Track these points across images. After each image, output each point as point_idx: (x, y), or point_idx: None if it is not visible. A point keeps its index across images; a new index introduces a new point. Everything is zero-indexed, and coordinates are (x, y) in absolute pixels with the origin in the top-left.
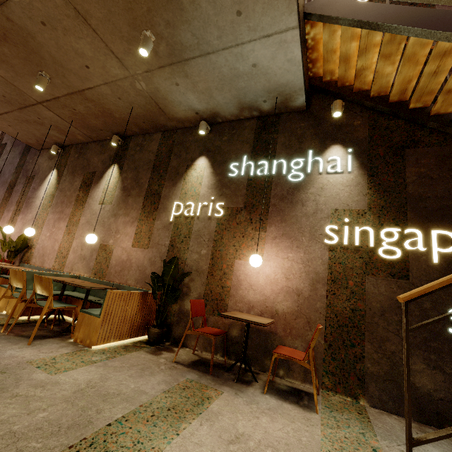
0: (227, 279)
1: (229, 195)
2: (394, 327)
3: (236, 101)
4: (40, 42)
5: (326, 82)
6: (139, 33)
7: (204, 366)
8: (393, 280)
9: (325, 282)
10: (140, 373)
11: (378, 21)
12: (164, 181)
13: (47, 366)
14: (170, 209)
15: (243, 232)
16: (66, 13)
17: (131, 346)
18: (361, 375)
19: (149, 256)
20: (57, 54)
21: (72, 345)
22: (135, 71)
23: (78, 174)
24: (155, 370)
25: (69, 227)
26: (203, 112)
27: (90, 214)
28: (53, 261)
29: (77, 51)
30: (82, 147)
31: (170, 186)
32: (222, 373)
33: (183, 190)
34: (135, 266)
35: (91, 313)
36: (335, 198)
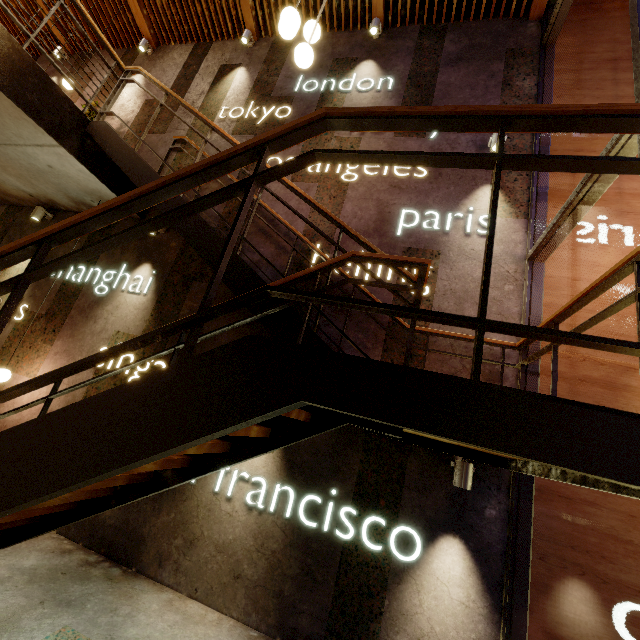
0: None
1: (38, 297)
2: None
3: (63, 194)
4: None
5: None
6: None
7: None
8: None
9: None
10: None
11: (117, 163)
12: None
13: None
14: None
15: (33, 342)
16: None
17: None
18: None
19: None
20: None
21: None
22: None
23: None
24: None
25: None
26: (37, 196)
27: None
28: None
29: None
30: None
31: None
32: None
33: None
34: None
35: None
36: (123, 319)
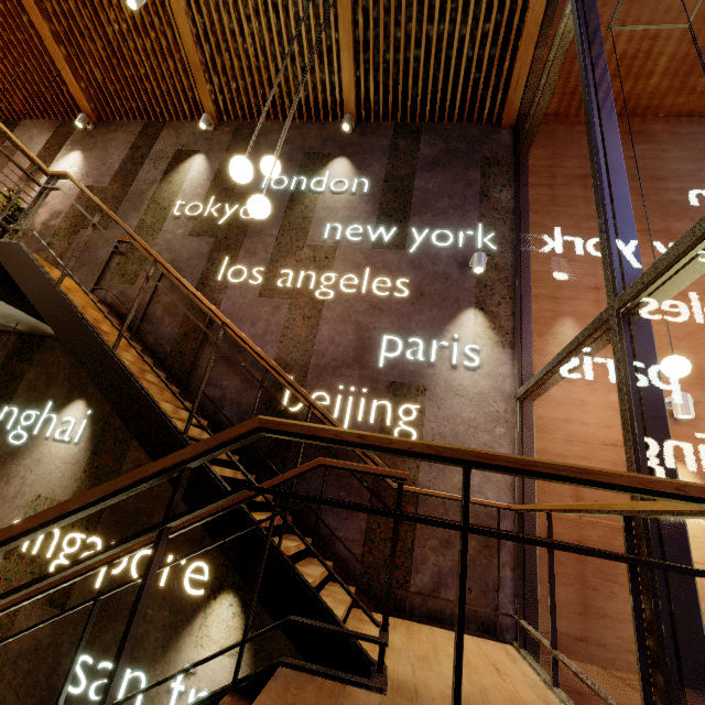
0: None
1: None
2: (19, 681)
3: None
4: None
5: None
6: None
7: None
8: (48, 610)
9: None
10: None
11: (33, 302)
12: None
13: None
14: None
15: None
16: None
17: None
18: None
19: None
20: None
21: None
22: None
23: None
24: None
25: None
26: None
27: None
28: None
29: None
30: None
31: None
32: None
33: None
34: None
35: None
36: (46, 478)
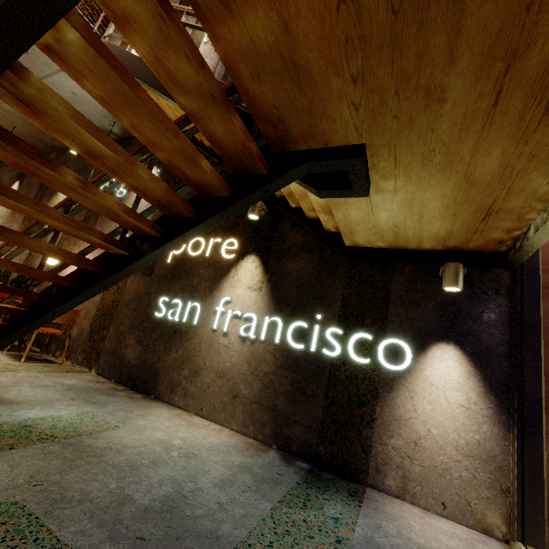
0: None
1: None
2: (130, 313)
3: None
4: None
5: None
6: None
7: None
8: (143, 277)
9: None
10: None
11: None
12: (44, 197)
13: None
14: None
15: (76, 241)
16: None
17: None
18: (100, 351)
19: None
20: None
21: None
22: None
23: None
24: None
25: None
26: None
27: None
28: None
29: None
30: (2, 164)
31: (46, 202)
32: None
33: (53, 205)
34: None
35: None
36: (137, 211)
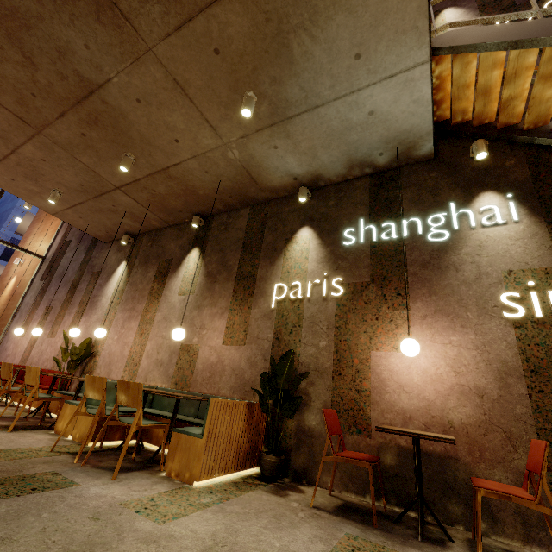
0: (362, 379)
1: (347, 268)
2: None
3: (344, 158)
4: (131, 120)
5: (456, 124)
6: (240, 96)
7: (357, 514)
8: None
9: (521, 373)
10: (276, 523)
11: (536, 37)
12: (259, 260)
13: (148, 510)
14: (270, 293)
15: (375, 312)
16: (164, 86)
17: (241, 483)
18: None
19: (247, 355)
20: (147, 131)
21: (167, 481)
22: (230, 139)
23: (151, 264)
24: (294, 519)
25: (142, 327)
26: (302, 177)
27: (167, 308)
28: (122, 370)
29: (168, 125)
30: (156, 233)
31: (267, 266)
32: (391, 526)
33: (284, 268)
34: (230, 369)
35: (189, 433)
36: (504, 256)
